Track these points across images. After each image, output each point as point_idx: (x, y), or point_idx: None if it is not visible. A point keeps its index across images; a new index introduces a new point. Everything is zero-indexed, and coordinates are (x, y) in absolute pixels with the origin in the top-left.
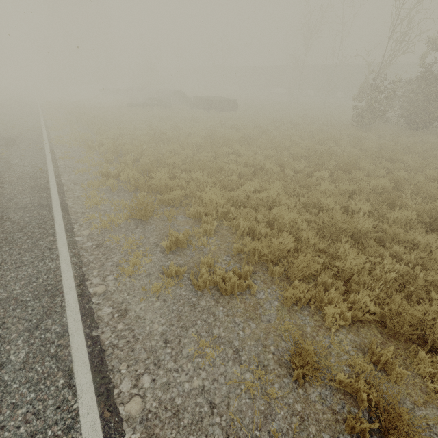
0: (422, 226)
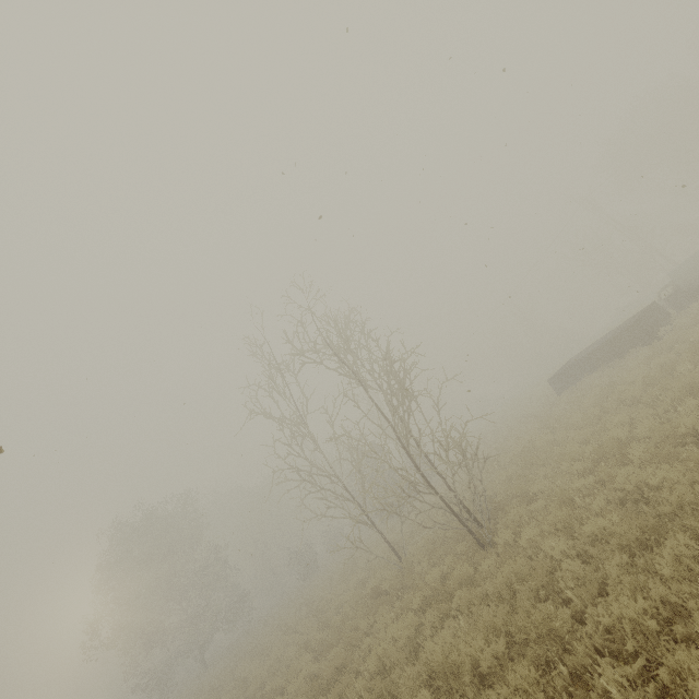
0: None
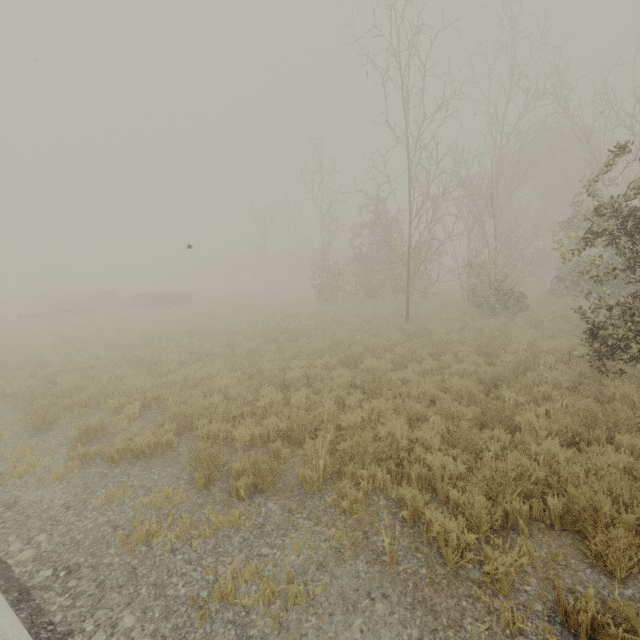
0: (344, 366)
